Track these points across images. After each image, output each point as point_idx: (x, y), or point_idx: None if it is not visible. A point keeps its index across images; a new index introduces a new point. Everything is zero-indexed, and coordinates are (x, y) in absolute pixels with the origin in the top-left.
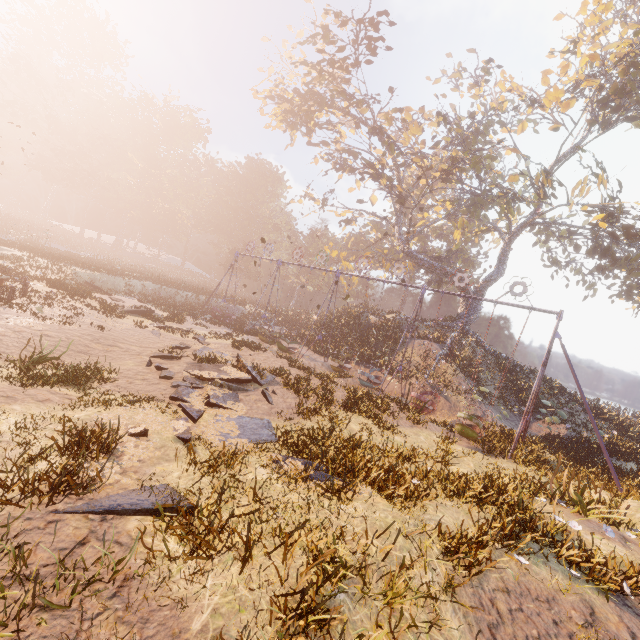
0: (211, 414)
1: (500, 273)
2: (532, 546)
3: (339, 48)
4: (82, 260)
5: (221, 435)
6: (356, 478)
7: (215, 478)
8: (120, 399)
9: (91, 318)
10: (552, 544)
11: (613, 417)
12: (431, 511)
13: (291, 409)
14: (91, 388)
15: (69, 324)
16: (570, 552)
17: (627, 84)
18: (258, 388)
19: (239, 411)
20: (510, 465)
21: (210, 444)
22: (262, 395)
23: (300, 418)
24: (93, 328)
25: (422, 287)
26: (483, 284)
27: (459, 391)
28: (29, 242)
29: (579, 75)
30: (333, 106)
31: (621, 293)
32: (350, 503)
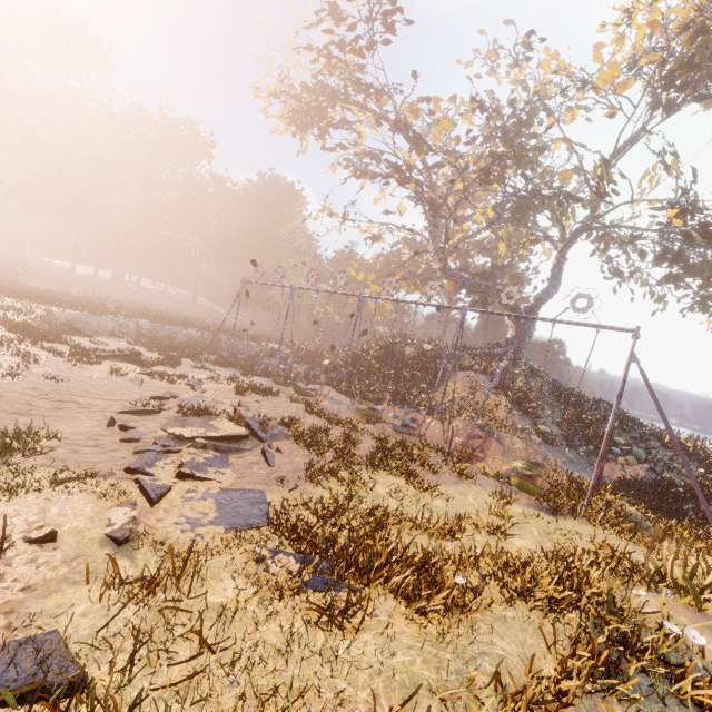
0: (181, 490)
1: (554, 289)
2: (638, 680)
3: (349, 26)
4: (66, 299)
5: (187, 522)
6: (372, 584)
7: (147, 608)
8: (48, 478)
9: (48, 367)
10: (667, 673)
11: (697, 452)
12: (484, 635)
13: (298, 472)
14: (6, 465)
15: (11, 376)
16: (700, 692)
17: (695, 55)
18: (258, 445)
19: (223, 482)
20: (584, 528)
21: (162, 541)
22: (262, 455)
23: (308, 485)
24: (44, 380)
25: (462, 308)
26: (535, 302)
27: (514, 431)
28: (3, 281)
29: (637, 49)
30: (348, 101)
31: (694, 306)
32: (357, 636)
